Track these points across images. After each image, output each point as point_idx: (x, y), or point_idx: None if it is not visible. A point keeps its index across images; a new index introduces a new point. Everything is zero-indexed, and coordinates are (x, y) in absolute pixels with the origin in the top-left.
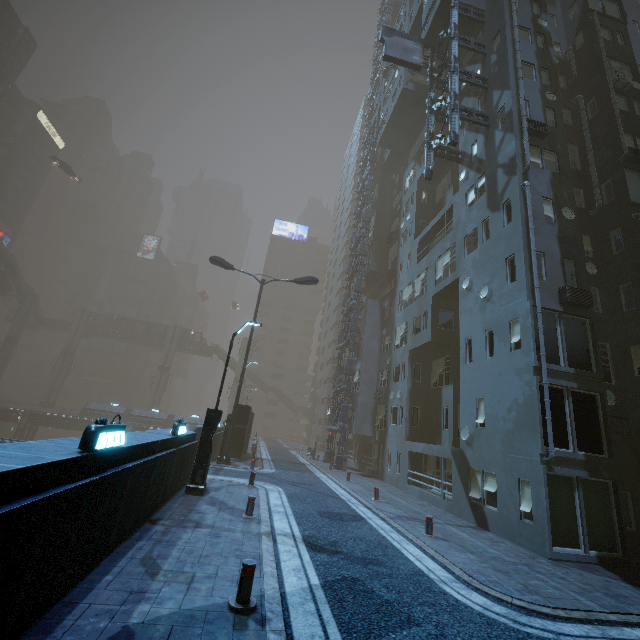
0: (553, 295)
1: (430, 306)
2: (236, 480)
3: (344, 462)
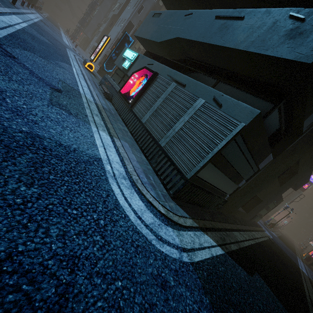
0: (138, 21)
1: (125, 2)
2: (26, 3)
3: (76, 39)
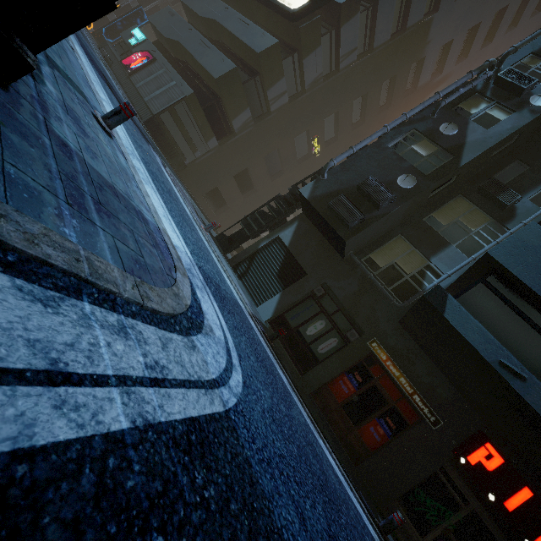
0: None
1: None
2: None
3: None
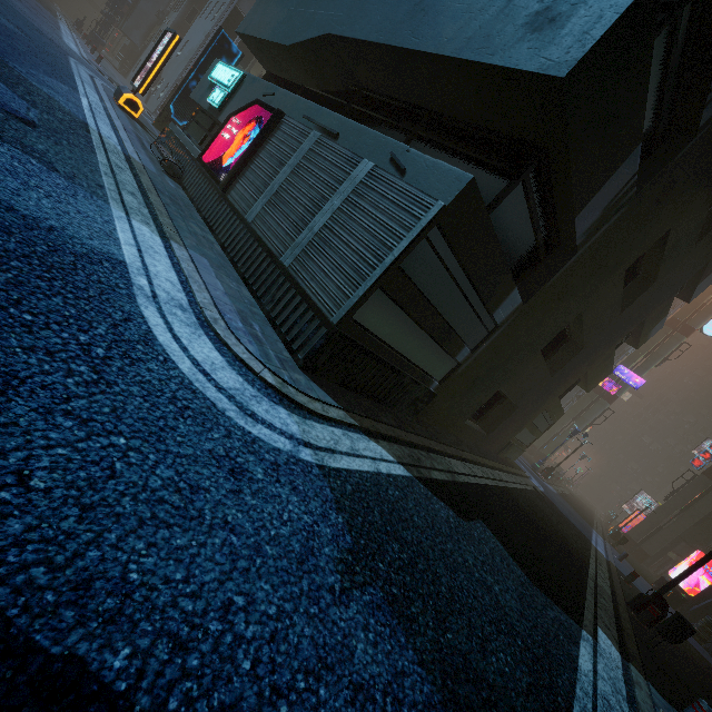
0: None
1: None
2: None
3: (101, 46)
